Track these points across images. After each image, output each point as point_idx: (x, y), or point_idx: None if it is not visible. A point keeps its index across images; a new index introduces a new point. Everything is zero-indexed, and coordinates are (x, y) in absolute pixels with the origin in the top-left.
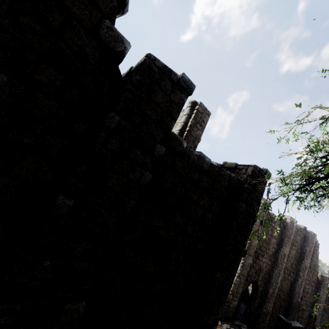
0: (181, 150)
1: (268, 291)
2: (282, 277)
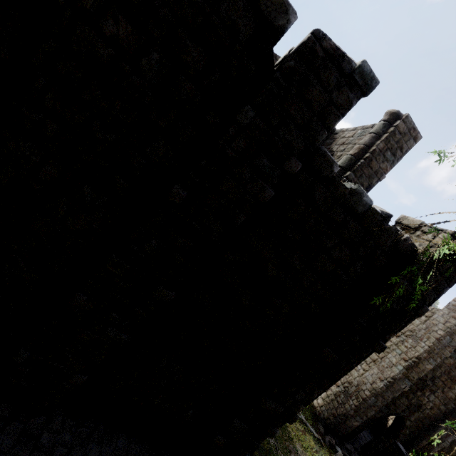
0: (328, 176)
1: (418, 441)
2: None
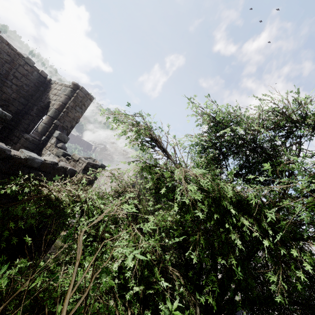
0: (5, 157)
1: None
2: None
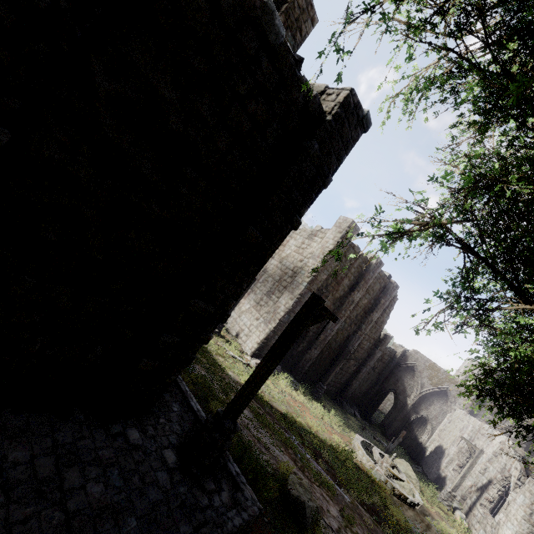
0: None
1: (318, 337)
2: (341, 326)
